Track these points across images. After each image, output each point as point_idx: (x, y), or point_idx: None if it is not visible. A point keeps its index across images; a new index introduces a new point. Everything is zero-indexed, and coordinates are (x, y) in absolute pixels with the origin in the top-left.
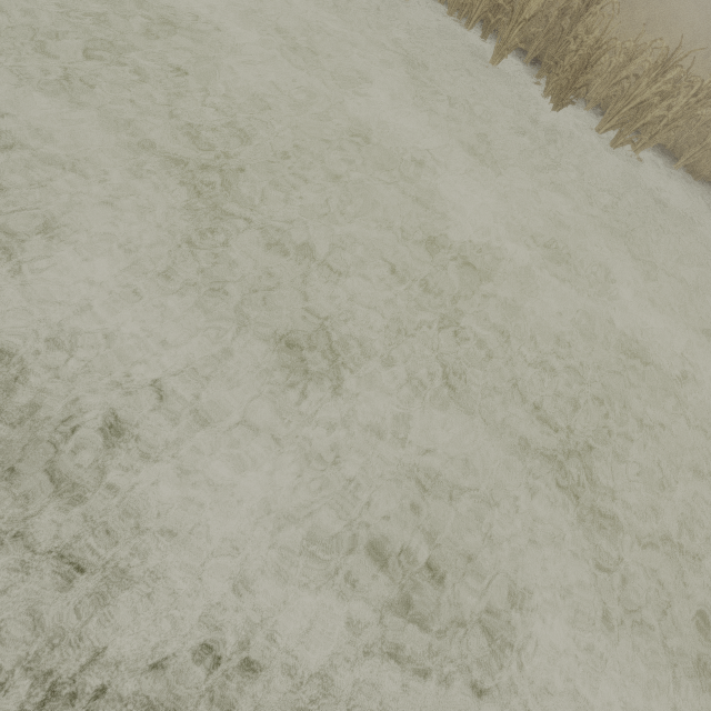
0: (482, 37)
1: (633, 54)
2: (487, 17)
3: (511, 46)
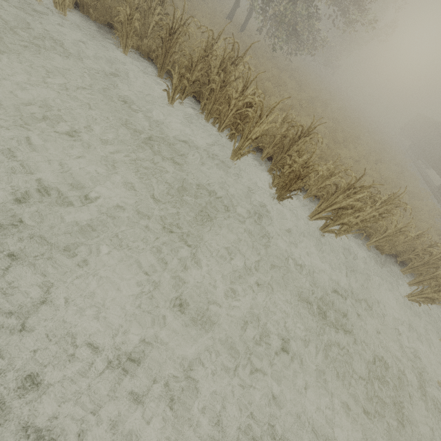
0: (230, 138)
1: (333, 172)
2: (231, 127)
3: (245, 151)
